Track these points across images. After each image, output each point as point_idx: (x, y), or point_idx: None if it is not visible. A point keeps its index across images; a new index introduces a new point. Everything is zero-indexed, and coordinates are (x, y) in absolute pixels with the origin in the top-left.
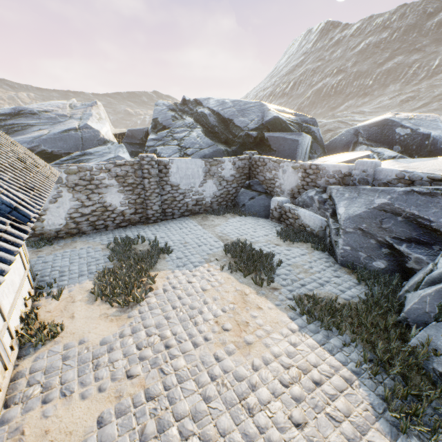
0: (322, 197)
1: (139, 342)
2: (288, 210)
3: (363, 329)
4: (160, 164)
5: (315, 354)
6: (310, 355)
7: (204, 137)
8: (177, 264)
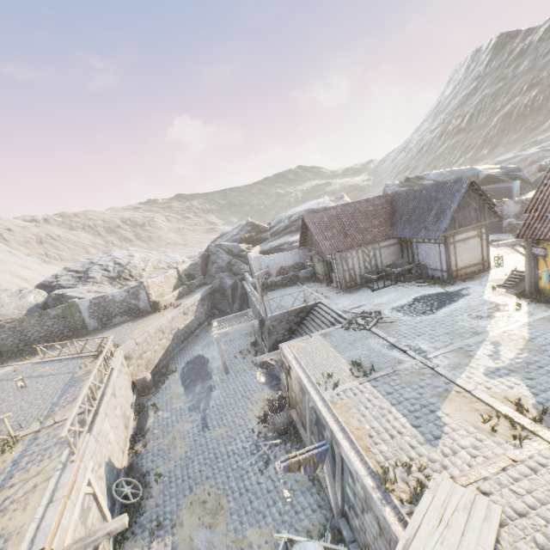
0: None
1: None
2: (516, 225)
3: None
4: None
5: None
6: None
7: None
8: None
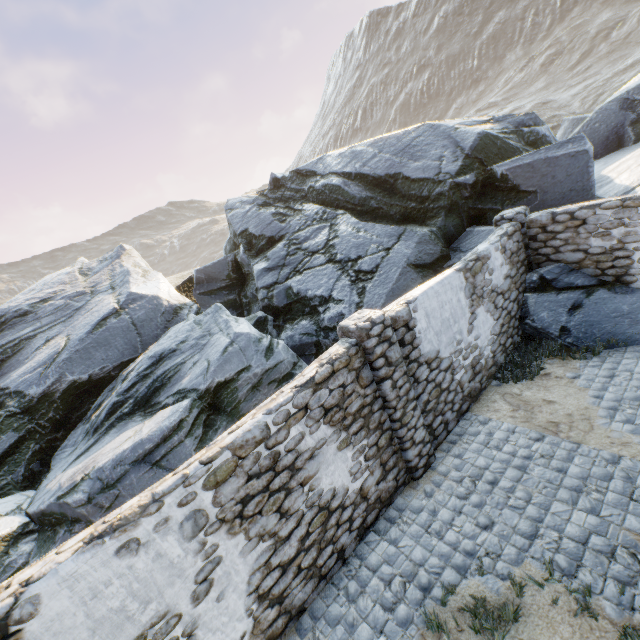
0: None
1: None
2: None
3: None
4: (396, 325)
5: None
6: None
7: (370, 224)
8: None
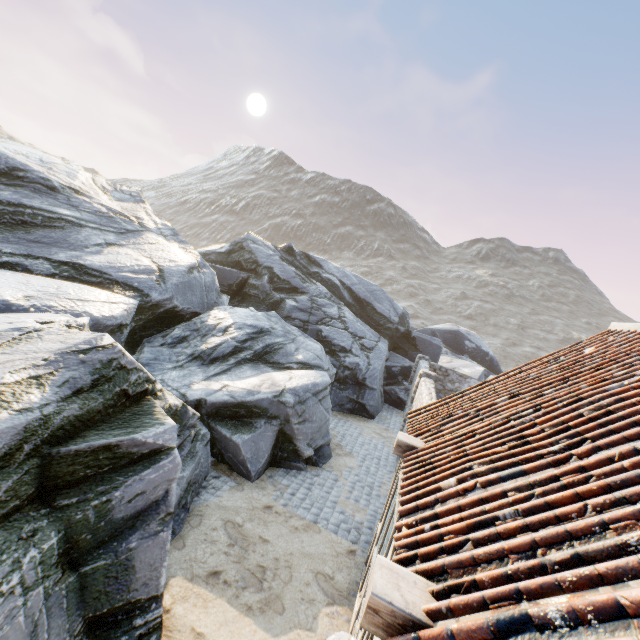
0: None
1: None
2: None
3: None
4: None
5: None
6: None
7: (363, 322)
8: None
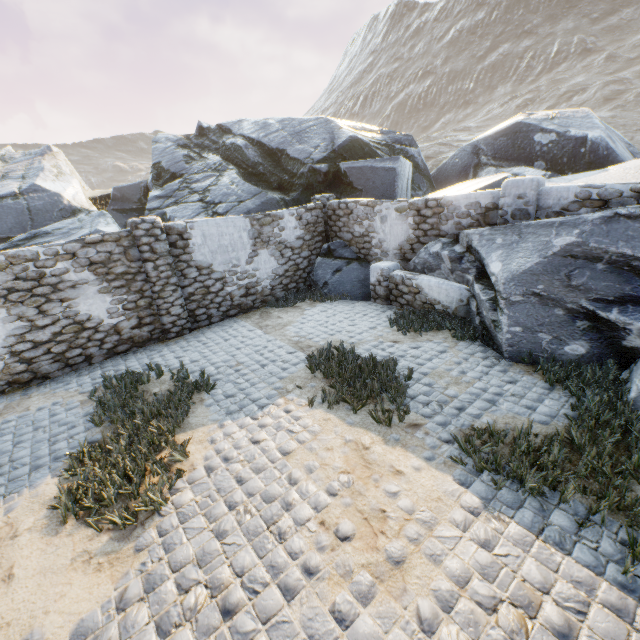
0: (454, 251)
1: (162, 616)
2: (400, 282)
3: (600, 481)
4: (171, 232)
5: (534, 560)
6: (526, 564)
7: (243, 182)
8: (228, 408)
